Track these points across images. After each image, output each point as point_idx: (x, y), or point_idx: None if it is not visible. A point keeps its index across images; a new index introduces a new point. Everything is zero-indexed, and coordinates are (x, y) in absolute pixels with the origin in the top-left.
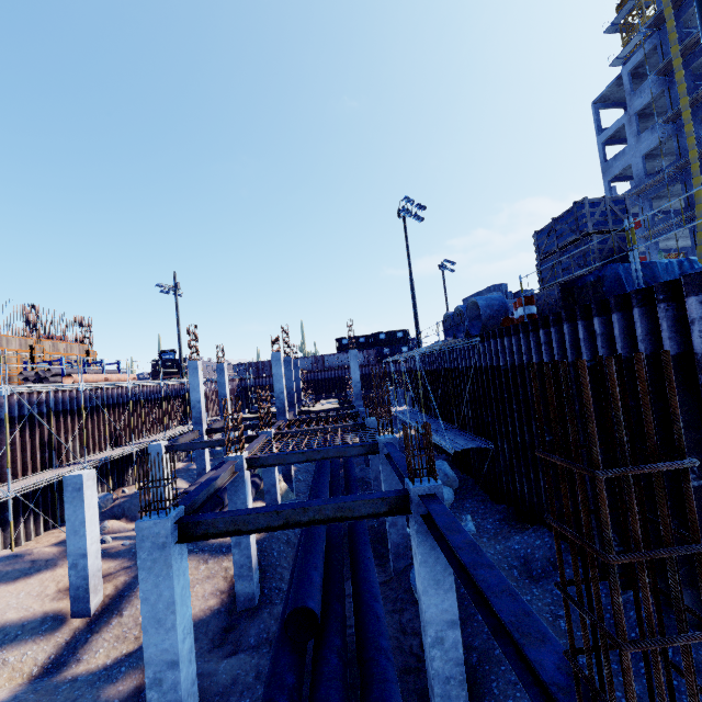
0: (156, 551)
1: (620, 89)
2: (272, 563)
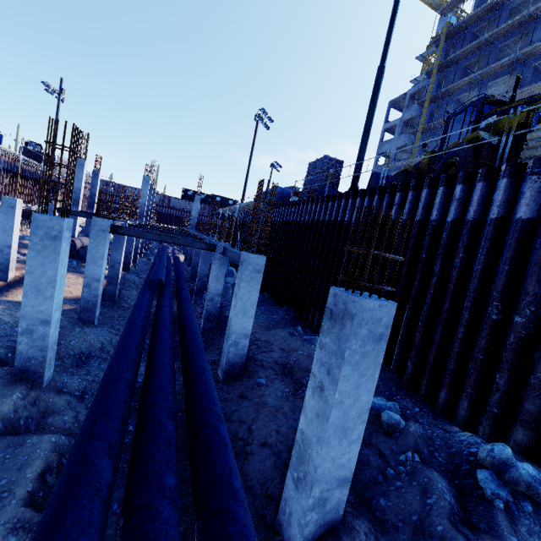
0: (100, 232)
1: (404, 101)
2: (125, 288)
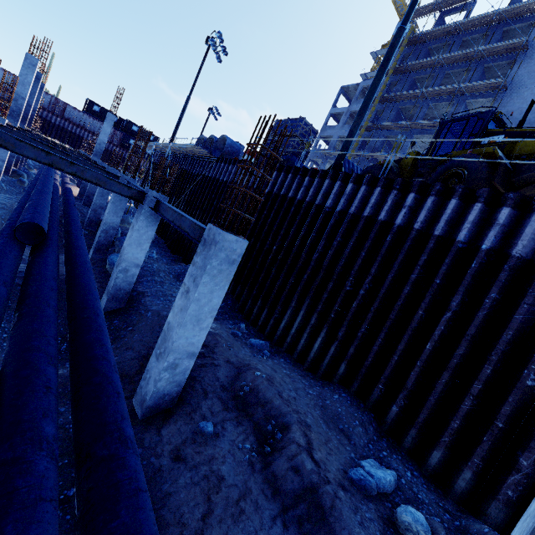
0: None
1: (355, 92)
2: None
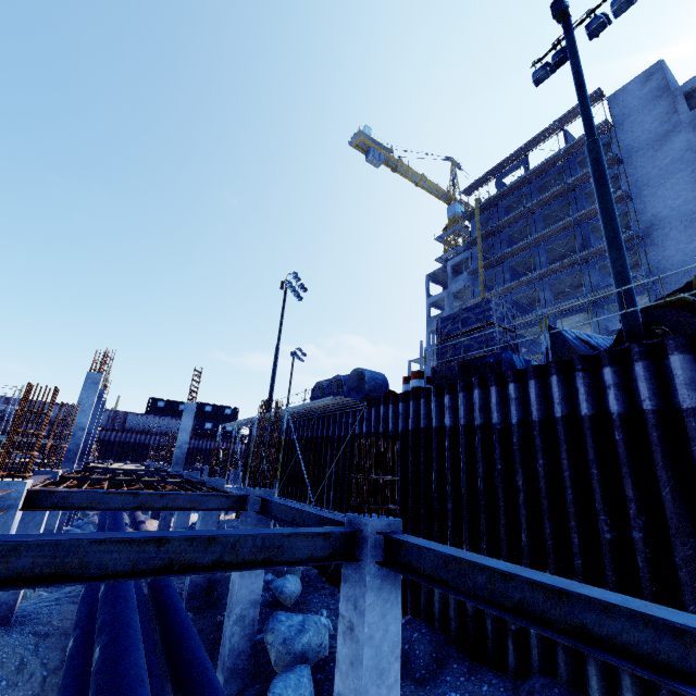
0: None
1: (444, 274)
2: None
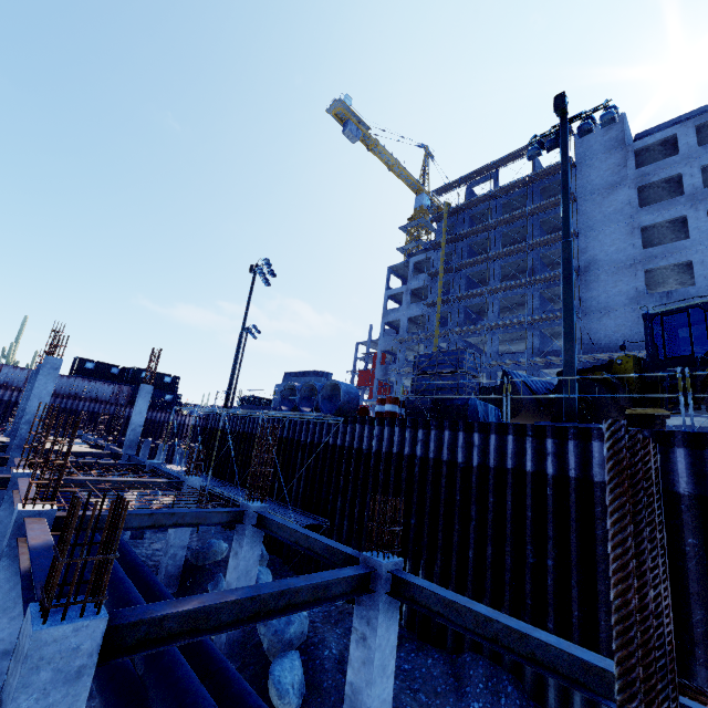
0: (58, 687)
1: (405, 269)
2: None
